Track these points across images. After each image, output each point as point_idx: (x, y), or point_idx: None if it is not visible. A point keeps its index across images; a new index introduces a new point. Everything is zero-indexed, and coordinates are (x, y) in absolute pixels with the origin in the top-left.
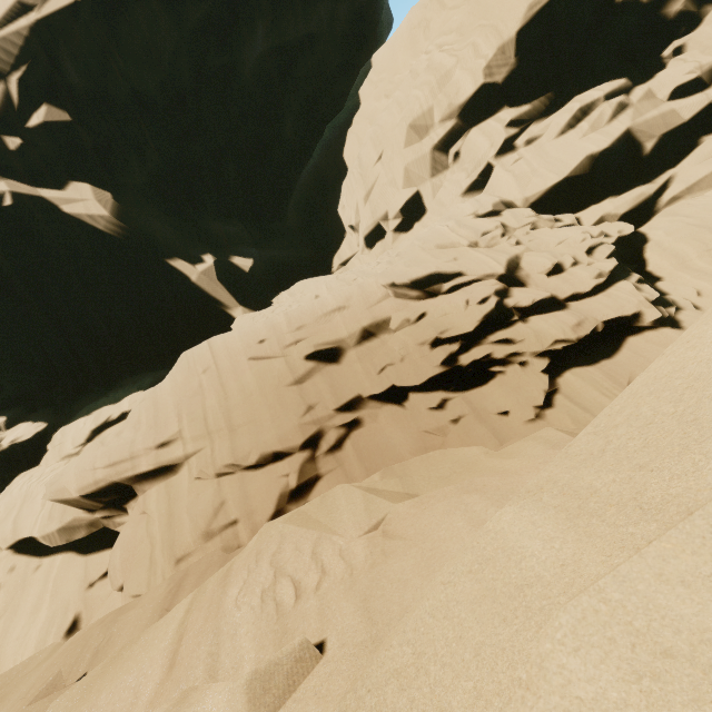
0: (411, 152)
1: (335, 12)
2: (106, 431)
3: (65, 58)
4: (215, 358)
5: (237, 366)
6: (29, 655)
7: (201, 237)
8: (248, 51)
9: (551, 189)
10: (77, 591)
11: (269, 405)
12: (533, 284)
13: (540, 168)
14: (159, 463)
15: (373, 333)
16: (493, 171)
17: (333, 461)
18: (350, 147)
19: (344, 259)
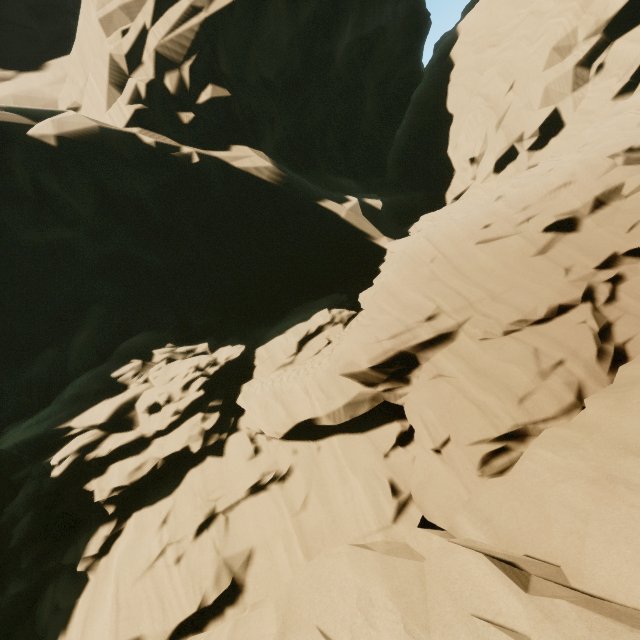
0: (552, 73)
1: (396, 9)
2: (309, 342)
3: (220, 49)
4: (438, 249)
5: (465, 251)
6: (370, 514)
7: (331, 187)
8: (340, 41)
9: None
10: (376, 461)
11: (522, 274)
12: None
13: None
14: (438, 331)
15: (603, 202)
16: None
17: (615, 309)
18: (456, 96)
19: (457, 194)
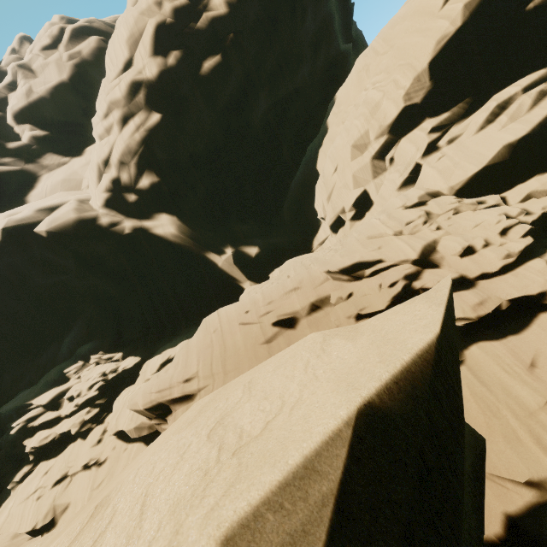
0: (355, 164)
1: (314, 68)
2: (167, 365)
3: (155, 146)
4: (220, 323)
5: (232, 328)
6: None
7: (227, 236)
8: (255, 112)
9: (472, 177)
10: None
11: (249, 357)
12: (446, 265)
13: (461, 161)
14: (184, 392)
15: (319, 306)
16: (421, 169)
17: None
18: (320, 161)
19: (320, 241)
